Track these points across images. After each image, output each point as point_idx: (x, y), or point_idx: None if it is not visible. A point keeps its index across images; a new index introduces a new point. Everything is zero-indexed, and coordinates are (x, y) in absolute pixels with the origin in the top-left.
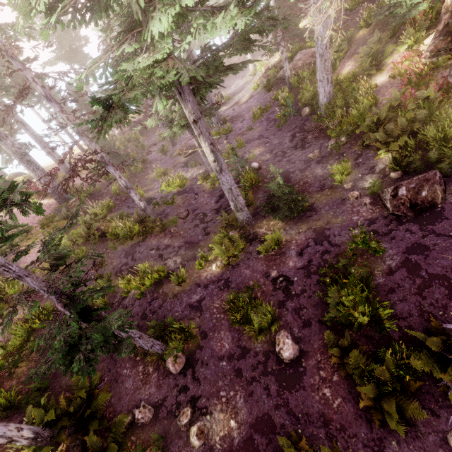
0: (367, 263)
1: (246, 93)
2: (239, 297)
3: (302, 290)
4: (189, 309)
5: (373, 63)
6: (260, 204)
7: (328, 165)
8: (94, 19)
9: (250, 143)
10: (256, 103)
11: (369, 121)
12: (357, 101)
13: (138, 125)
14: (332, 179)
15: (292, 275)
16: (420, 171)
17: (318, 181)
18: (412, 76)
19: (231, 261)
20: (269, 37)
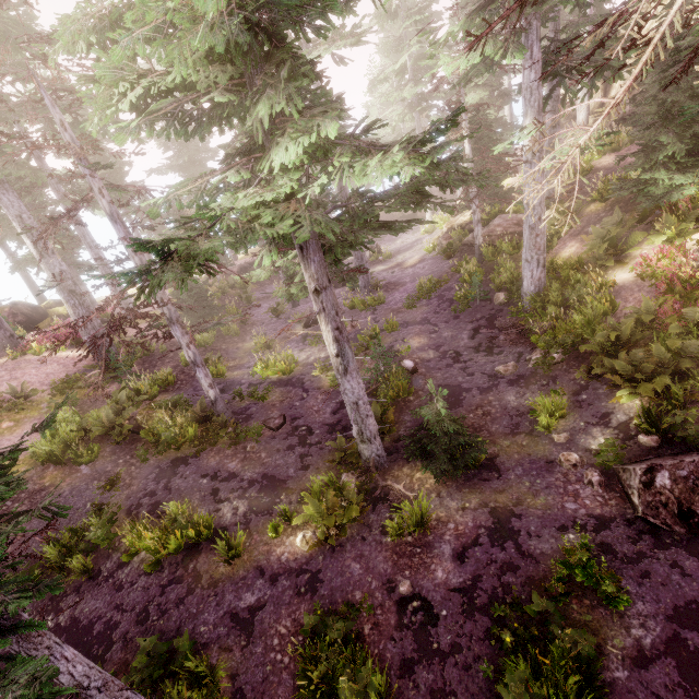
0: (591, 618)
1: (416, 254)
2: (328, 627)
3: (453, 645)
4: (229, 624)
5: (611, 252)
6: (403, 437)
7: (527, 392)
8: (201, 132)
9: (407, 327)
10: (427, 271)
11: (601, 336)
12: (583, 301)
13: (252, 267)
14: (534, 417)
15: (437, 602)
16: (695, 446)
17: (508, 415)
18: (675, 282)
19: (330, 538)
20: (460, 189)
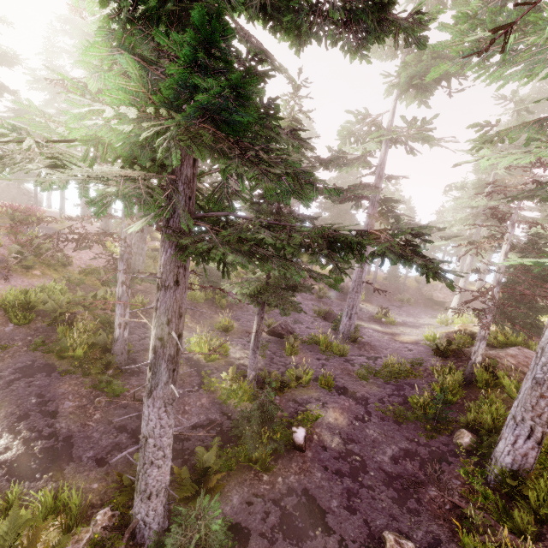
0: None
1: (415, 334)
2: None
3: None
4: None
5: None
6: None
7: None
8: None
9: (340, 394)
10: (410, 354)
11: None
12: None
13: None
14: None
15: None
16: None
17: None
18: None
19: None
20: None
